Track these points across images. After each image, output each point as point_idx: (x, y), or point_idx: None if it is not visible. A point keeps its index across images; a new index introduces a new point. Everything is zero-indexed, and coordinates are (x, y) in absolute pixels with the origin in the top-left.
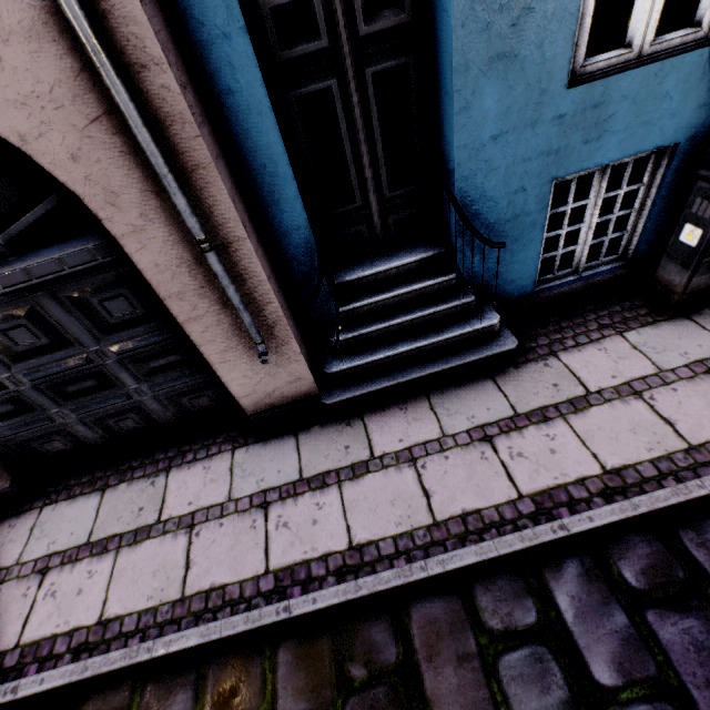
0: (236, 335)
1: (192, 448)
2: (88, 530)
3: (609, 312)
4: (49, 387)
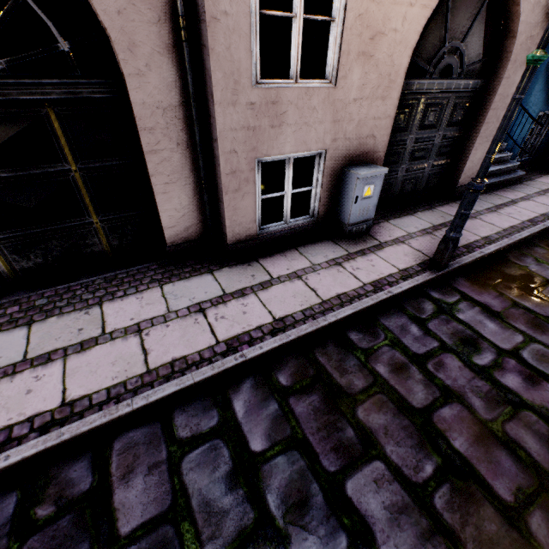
0: (486, 137)
1: (433, 203)
2: (427, 223)
3: (534, 172)
4: (412, 151)
